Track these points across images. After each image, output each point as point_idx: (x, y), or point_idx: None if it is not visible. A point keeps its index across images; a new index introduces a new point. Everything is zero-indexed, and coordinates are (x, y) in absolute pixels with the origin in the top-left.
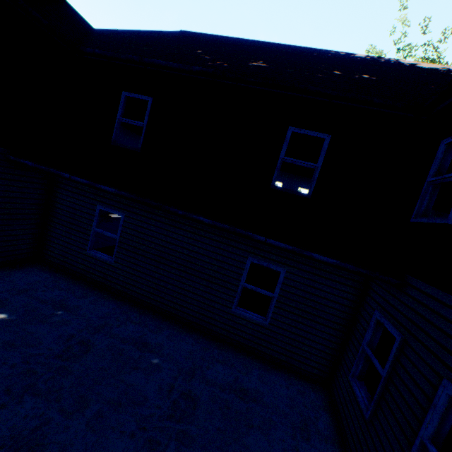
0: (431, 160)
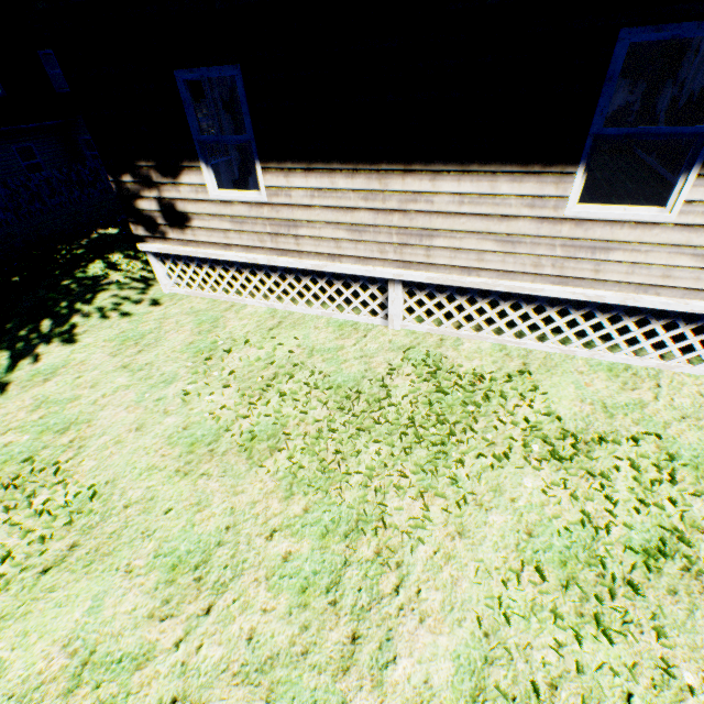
0: (40, 61)
